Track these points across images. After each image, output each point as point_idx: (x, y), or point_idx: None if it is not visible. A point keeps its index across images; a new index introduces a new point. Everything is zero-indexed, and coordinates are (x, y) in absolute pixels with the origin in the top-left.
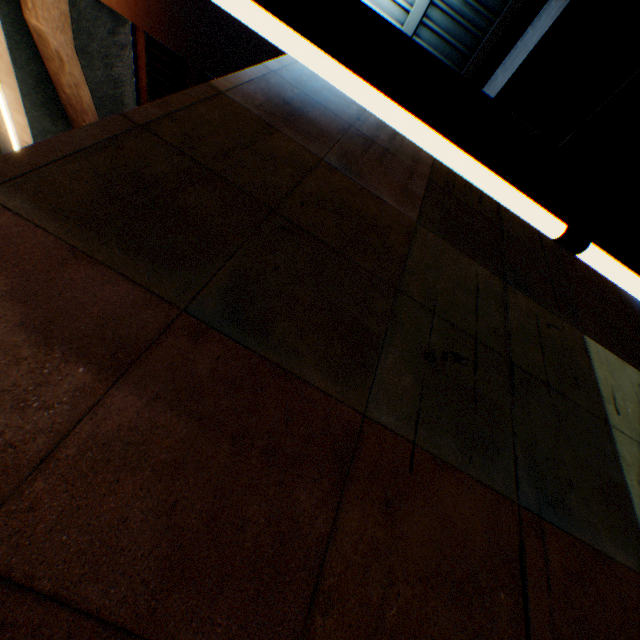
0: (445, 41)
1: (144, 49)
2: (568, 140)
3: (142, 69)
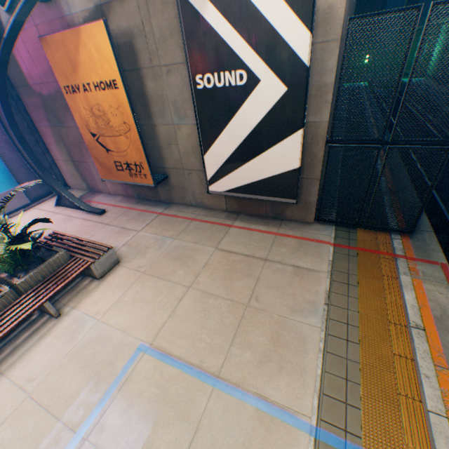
0: None
1: None
2: None
3: None
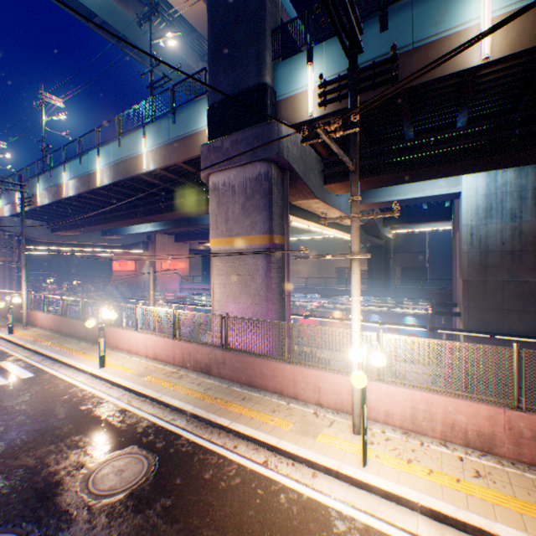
0: None
1: None
2: None
3: None
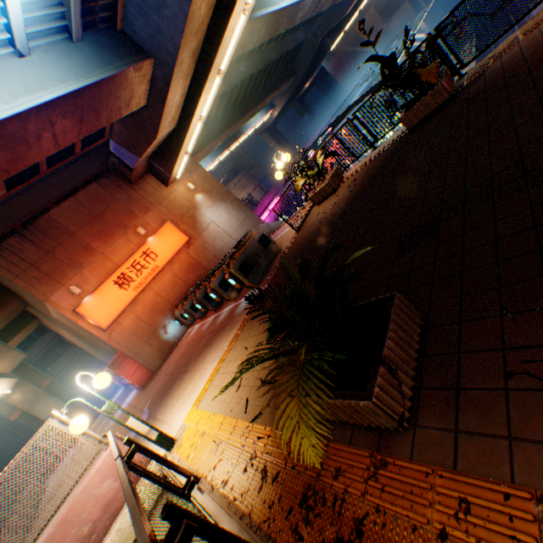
0: None
1: None
2: None
3: None
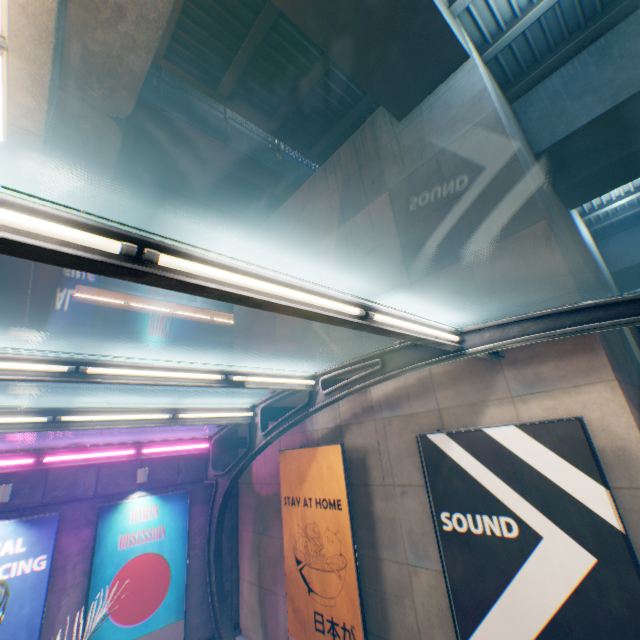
0: (526, 43)
1: None
2: (601, 168)
3: None
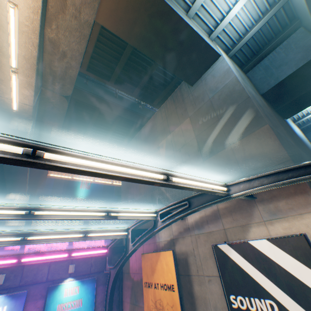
0: (248, 47)
1: (96, 36)
2: (297, 97)
3: (90, 46)
